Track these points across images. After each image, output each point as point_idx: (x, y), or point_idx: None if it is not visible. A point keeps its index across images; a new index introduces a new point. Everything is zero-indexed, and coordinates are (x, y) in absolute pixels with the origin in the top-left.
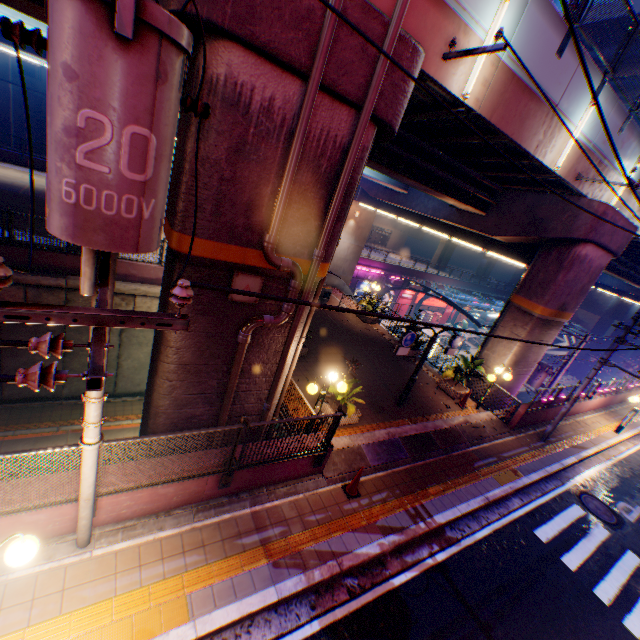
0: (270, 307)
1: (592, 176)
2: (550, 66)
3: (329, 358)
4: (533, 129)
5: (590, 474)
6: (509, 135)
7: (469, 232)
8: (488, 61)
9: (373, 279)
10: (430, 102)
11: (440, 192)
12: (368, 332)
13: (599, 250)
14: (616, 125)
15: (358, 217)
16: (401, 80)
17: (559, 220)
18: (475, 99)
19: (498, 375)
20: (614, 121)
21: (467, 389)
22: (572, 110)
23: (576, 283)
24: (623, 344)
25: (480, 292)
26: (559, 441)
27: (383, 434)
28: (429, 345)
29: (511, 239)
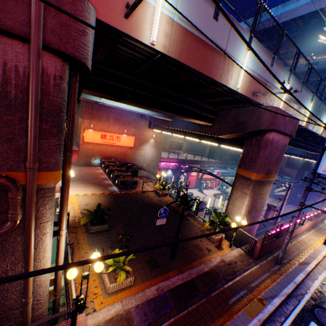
0: (1, 216)
1: (263, 93)
2: (212, 26)
3: (126, 227)
4: (214, 65)
5: (316, 285)
6: (198, 69)
7: (208, 136)
8: (164, 21)
9: (173, 168)
10: (145, 58)
11: (179, 114)
12: (160, 202)
13: (280, 135)
14: (268, 62)
15: (155, 137)
16: (70, 20)
17: (251, 120)
18: (163, 46)
19: (238, 222)
20: (266, 60)
21: (222, 233)
22: (236, 53)
23: (272, 156)
24: (311, 191)
25: (233, 166)
26: (290, 261)
27: (153, 291)
28: (182, 212)
29: (229, 136)
